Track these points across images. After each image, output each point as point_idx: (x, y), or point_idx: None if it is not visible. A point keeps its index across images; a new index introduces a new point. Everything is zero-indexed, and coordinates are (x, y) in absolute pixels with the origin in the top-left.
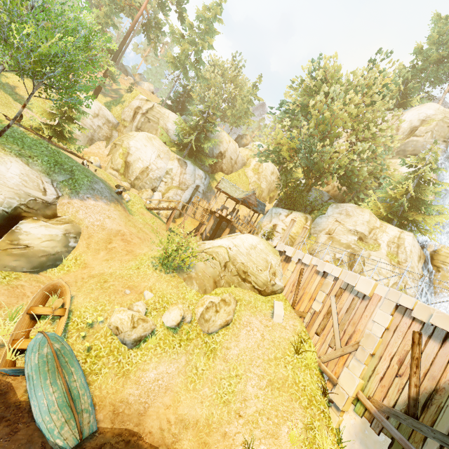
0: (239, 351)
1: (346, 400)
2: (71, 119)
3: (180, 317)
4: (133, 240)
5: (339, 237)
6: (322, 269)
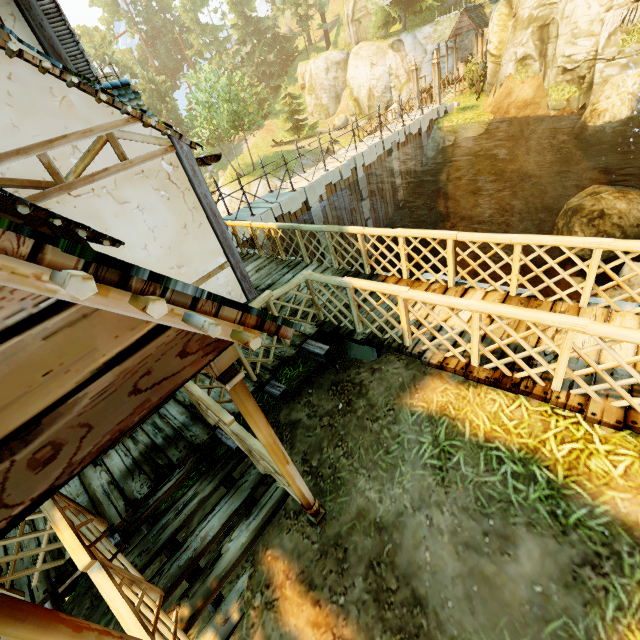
0: None
1: None
2: (296, 111)
3: None
4: None
5: (522, 11)
6: None
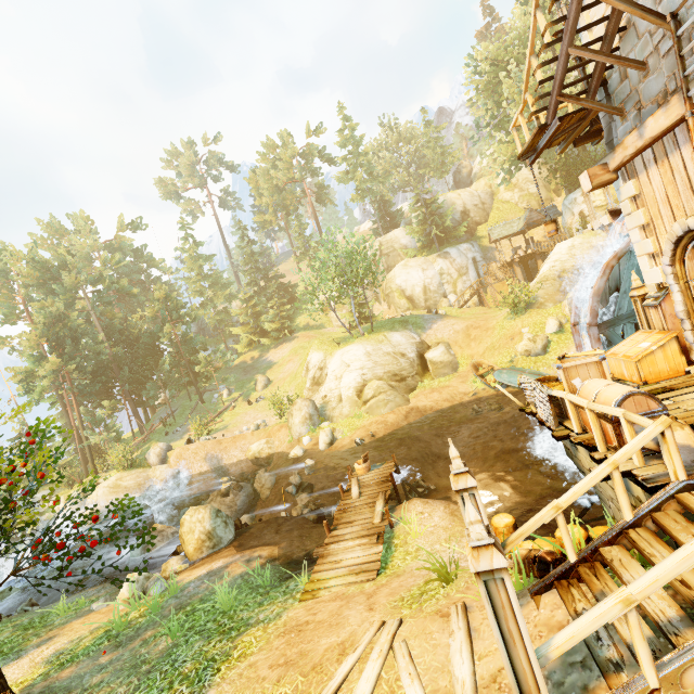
0: None
1: None
2: (362, 303)
3: (557, 321)
4: (480, 324)
5: None
6: None
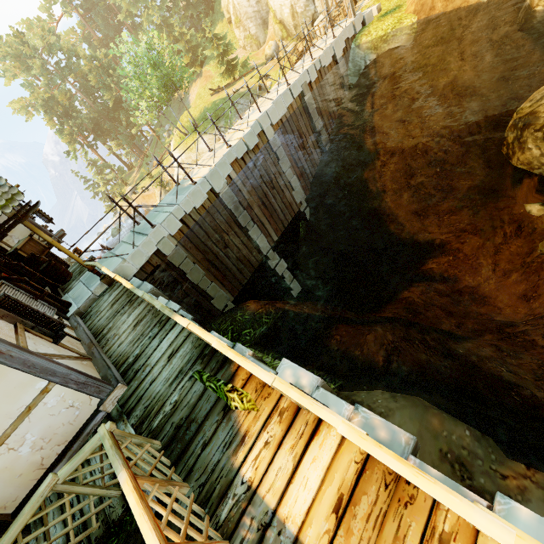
0: None
1: None
2: (225, 52)
3: None
4: None
5: None
6: None
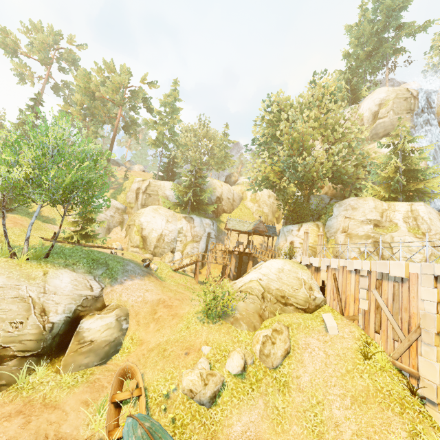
0: (310, 376)
1: (436, 390)
2: (91, 220)
3: (242, 360)
4: (173, 303)
5: (355, 231)
6: (352, 268)
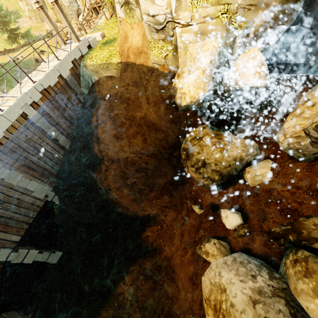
0: None
1: None
2: (5, 22)
3: None
4: None
5: None
6: None
